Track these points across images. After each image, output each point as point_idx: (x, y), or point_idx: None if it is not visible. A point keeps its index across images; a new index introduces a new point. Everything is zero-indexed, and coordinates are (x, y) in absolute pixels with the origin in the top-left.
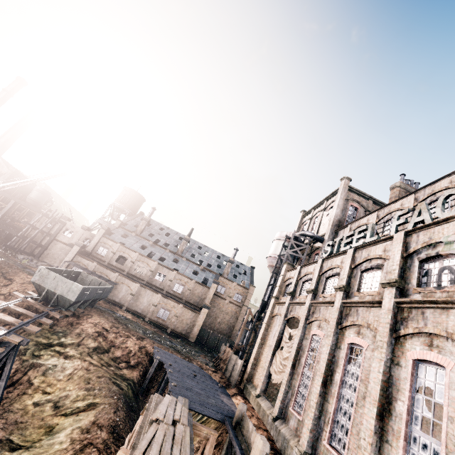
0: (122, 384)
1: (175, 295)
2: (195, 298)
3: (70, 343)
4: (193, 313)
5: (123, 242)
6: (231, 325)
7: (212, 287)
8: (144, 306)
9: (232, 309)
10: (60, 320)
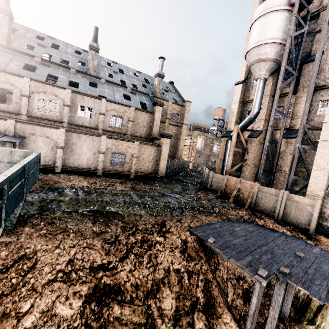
0: None
1: (115, 132)
2: (141, 129)
3: None
4: (153, 148)
5: None
6: (174, 146)
7: (157, 111)
8: (88, 158)
9: (172, 131)
10: None
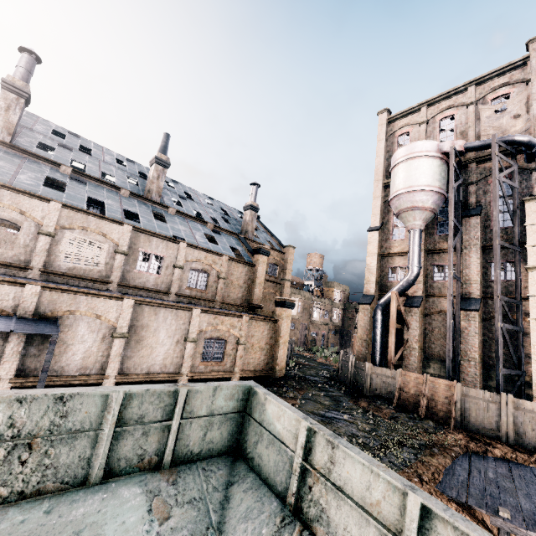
0: None
1: (197, 297)
2: (235, 291)
3: None
4: (267, 325)
5: None
6: None
7: (261, 263)
8: (165, 353)
9: (270, 291)
10: None
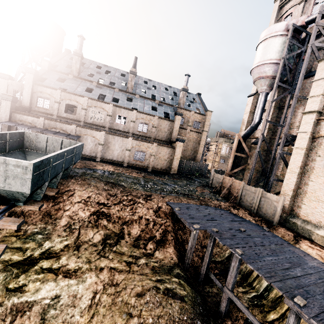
0: (173, 285)
1: (142, 135)
2: (162, 134)
3: (61, 249)
4: (169, 149)
5: (62, 87)
6: (194, 150)
7: (177, 120)
8: (118, 153)
9: (193, 137)
10: (27, 214)
